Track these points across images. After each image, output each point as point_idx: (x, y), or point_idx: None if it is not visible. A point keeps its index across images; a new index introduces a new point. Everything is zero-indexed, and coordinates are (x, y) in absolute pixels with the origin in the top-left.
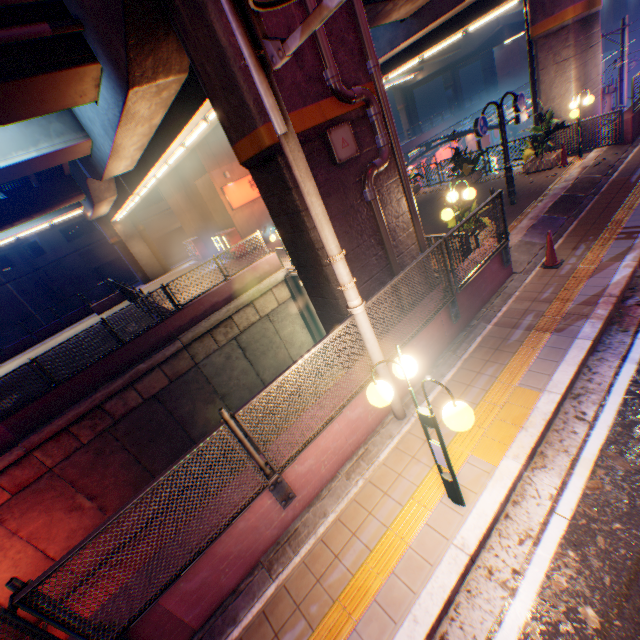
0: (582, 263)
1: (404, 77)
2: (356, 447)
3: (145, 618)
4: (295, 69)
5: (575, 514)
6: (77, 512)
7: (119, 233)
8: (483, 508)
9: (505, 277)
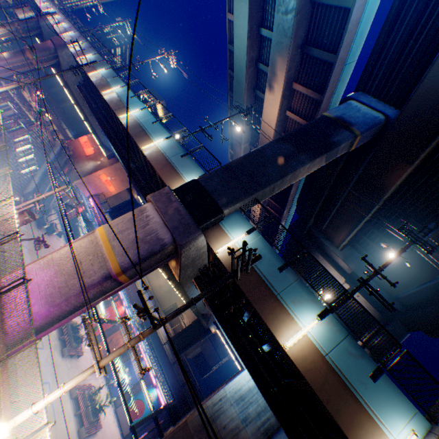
0: None
1: None
2: None
3: None
4: None
5: None
6: None
7: None
8: None
9: None
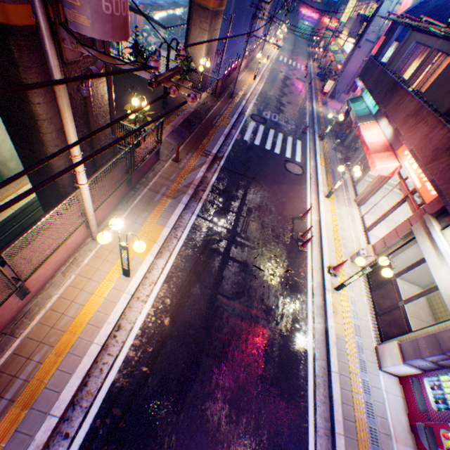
0: (189, 164)
1: None
2: (69, 258)
3: None
4: None
5: (169, 272)
6: None
7: None
8: (138, 276)
9: (157, 162)
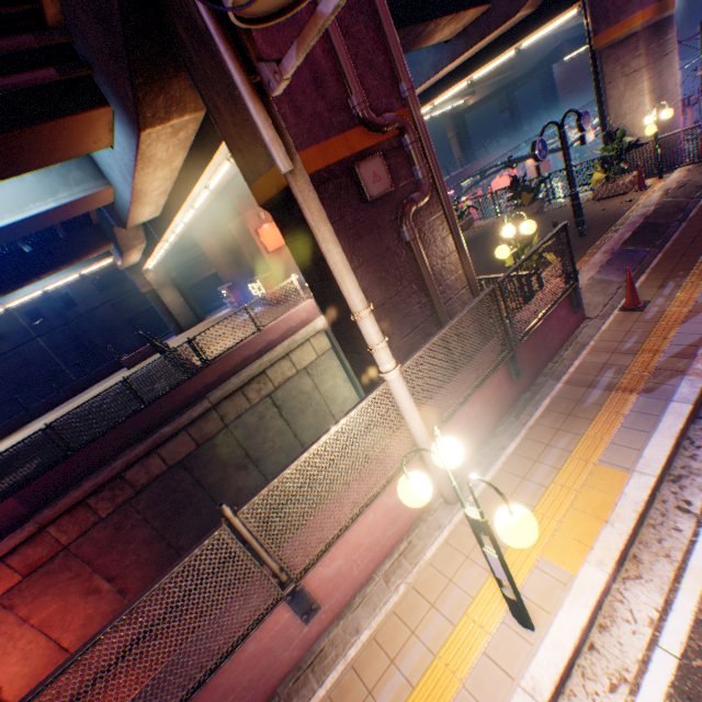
0: (672, 304)
1: (454, 102)
2: (397, 540)
3: None
4: (315, 98)
5: (687, 650)
6: (94, 596)
7: (151, 282)
8: (559, 635)
9: (576, 323)
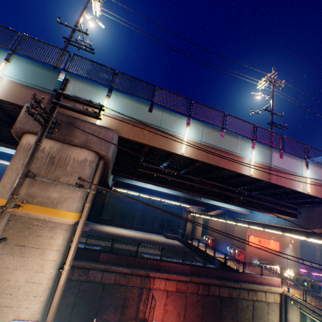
0: None
1: None
2: None
3: None
4: None
5: None
6: (177, 316)
7: (188, 217)
8: None
9: None
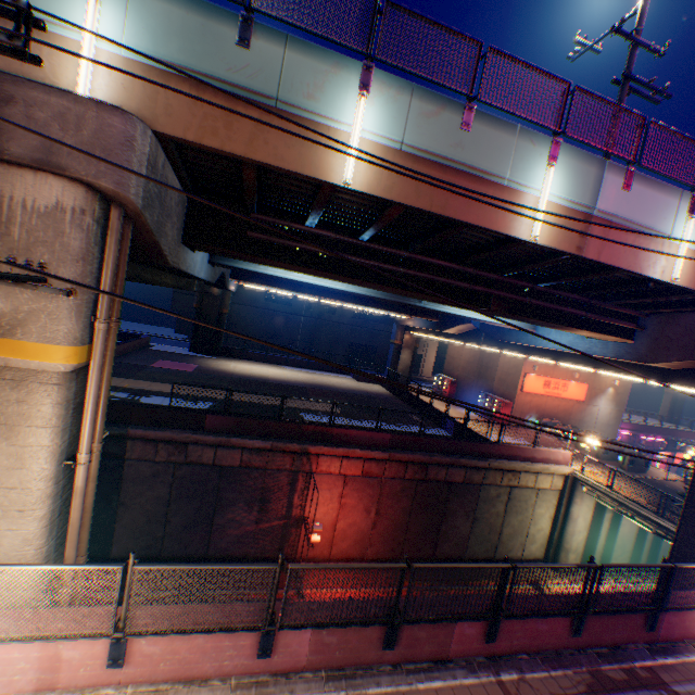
0: None
1: None
2: None
3: (658, 612)
4: None
5: None
6: (365, 513)
7: (403, 339)
8: None
9: None
